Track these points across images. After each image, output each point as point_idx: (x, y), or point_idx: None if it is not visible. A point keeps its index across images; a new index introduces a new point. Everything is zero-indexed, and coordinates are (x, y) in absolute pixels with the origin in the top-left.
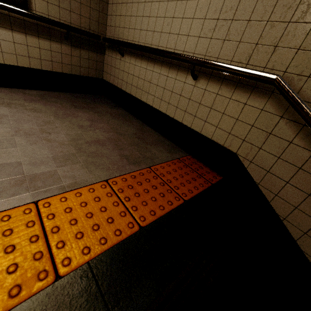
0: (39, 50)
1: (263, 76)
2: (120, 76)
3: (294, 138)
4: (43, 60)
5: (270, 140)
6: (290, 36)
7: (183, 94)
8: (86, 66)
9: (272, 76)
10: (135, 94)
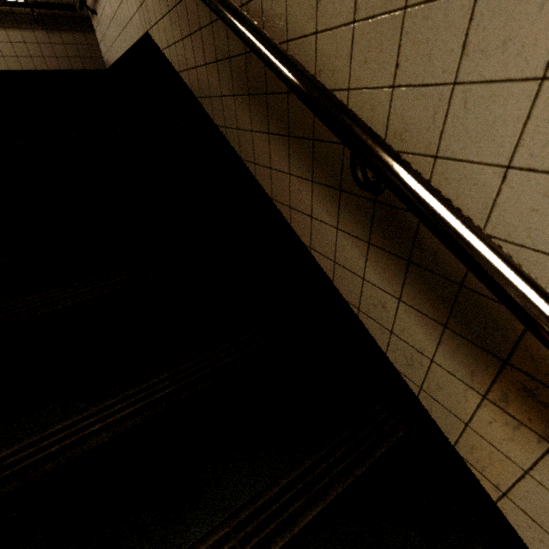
0: (12, 45)
1: None
2: (106, 47)
3: None
4: (21, 58)
5: None
6: None
7: (117, 4)
8: (76, 55)
9: None
10: (115, 56)
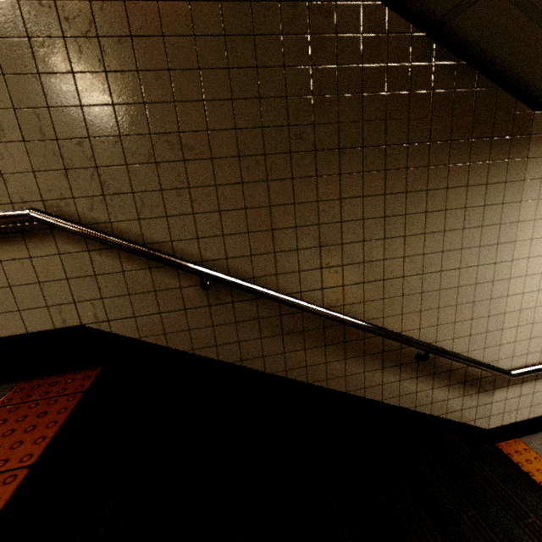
0: None
1: (10, 217)
2: None
3: (122, 266)
4: None
5: (103, 282)
6: (9, 159)
7: None
8: None
9: (23, 213)
10: None
